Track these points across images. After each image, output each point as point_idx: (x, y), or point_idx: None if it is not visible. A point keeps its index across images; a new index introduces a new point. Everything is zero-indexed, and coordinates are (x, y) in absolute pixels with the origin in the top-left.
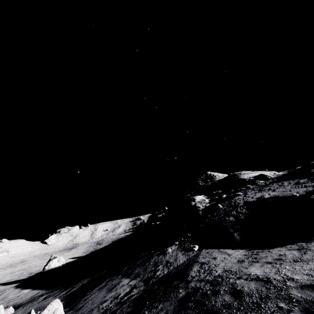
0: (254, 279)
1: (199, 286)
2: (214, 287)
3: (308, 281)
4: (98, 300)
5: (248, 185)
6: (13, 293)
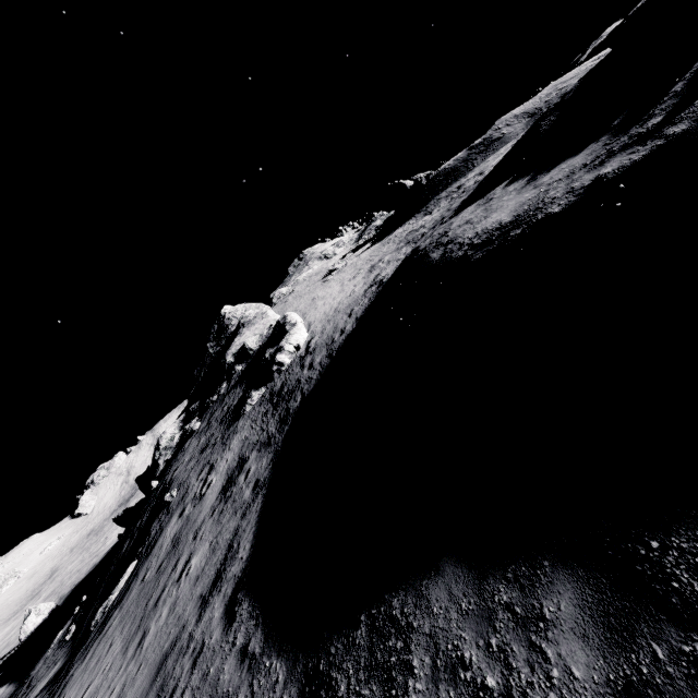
0: None
1: None
2: None
3: None
4: None
5: (222, 386)
6: None
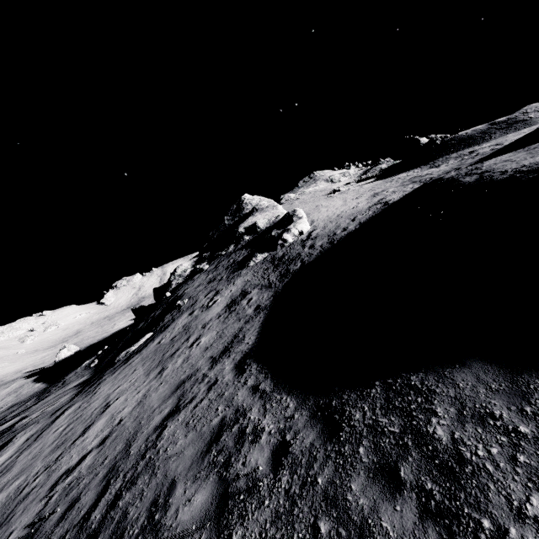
0: None
1: None
2: None
3: None
4: (0, 421)
5: (231, 246)
6: (28, 388)
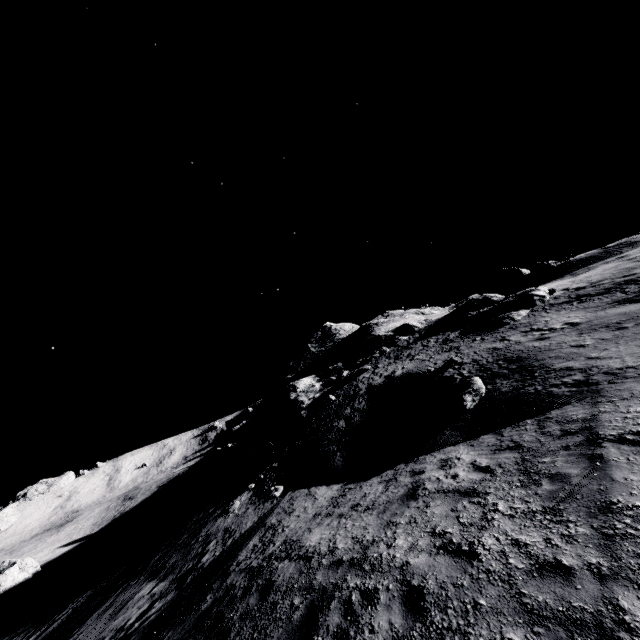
0: (300, 557)
1: (234, 583)
2: (250, 581)
3: (344, 552)
4: None
5: (384, 348)
6: None
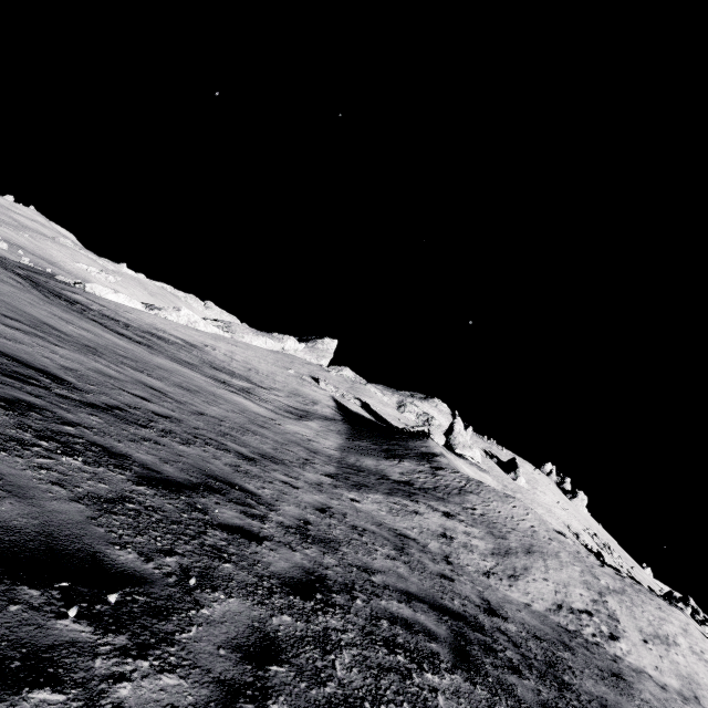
0: None
1: None
2: None
3: None
4: None
5: None
6: None
